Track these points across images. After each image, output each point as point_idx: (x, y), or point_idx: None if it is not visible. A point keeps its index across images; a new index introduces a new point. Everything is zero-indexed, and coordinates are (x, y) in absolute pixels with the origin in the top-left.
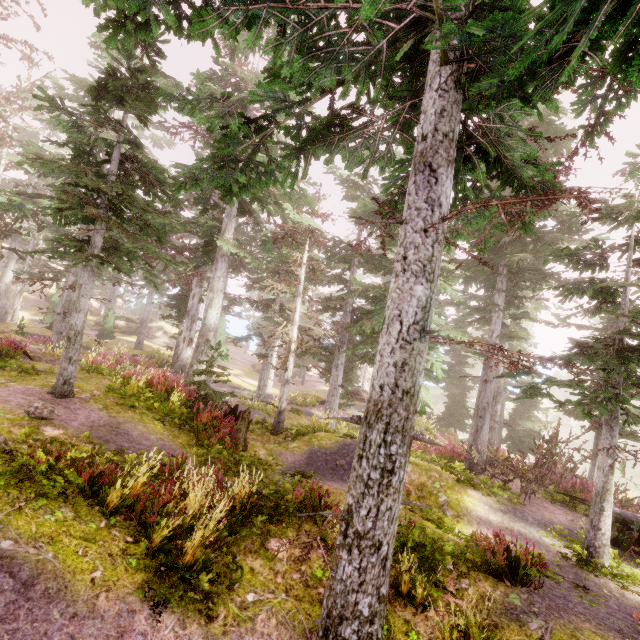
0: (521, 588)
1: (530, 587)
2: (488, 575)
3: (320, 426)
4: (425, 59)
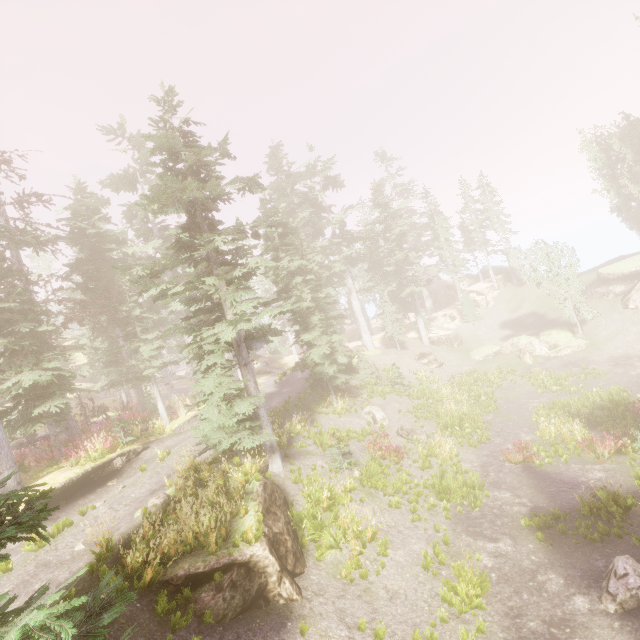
0: None
1: None
2: None
3: None
4: None
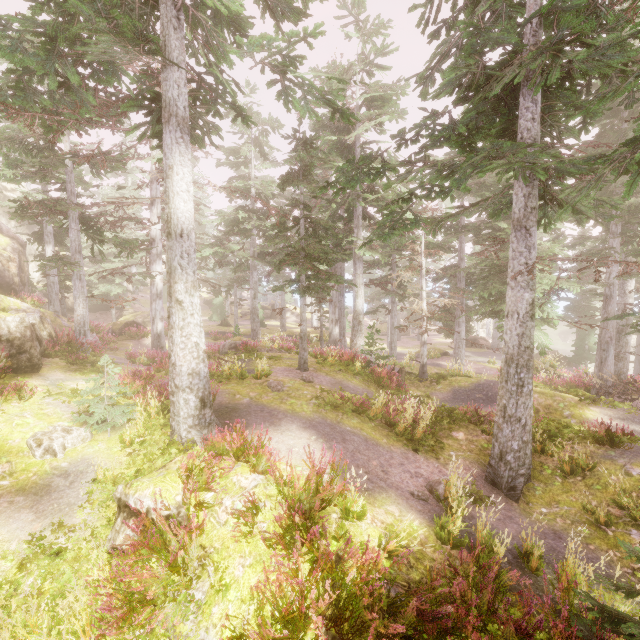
0: (617, 448)
1: (625, 449)
2: (595, 444)
3: (454, 373)
4: (512, 134)
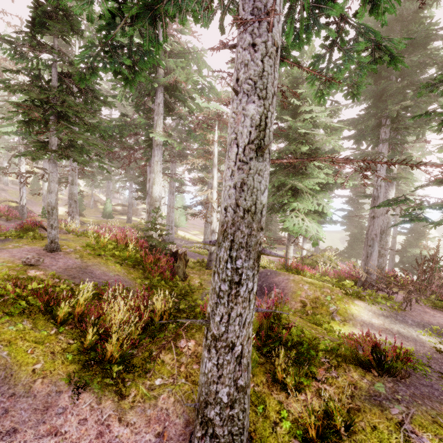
0: (388, 378)
1: (397, 377)
2: (358, 367)
3: None
4: None
